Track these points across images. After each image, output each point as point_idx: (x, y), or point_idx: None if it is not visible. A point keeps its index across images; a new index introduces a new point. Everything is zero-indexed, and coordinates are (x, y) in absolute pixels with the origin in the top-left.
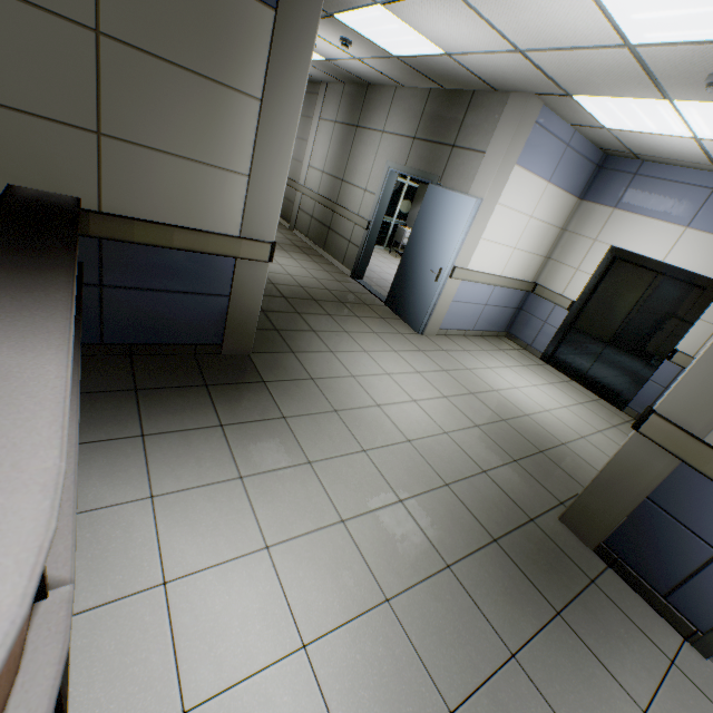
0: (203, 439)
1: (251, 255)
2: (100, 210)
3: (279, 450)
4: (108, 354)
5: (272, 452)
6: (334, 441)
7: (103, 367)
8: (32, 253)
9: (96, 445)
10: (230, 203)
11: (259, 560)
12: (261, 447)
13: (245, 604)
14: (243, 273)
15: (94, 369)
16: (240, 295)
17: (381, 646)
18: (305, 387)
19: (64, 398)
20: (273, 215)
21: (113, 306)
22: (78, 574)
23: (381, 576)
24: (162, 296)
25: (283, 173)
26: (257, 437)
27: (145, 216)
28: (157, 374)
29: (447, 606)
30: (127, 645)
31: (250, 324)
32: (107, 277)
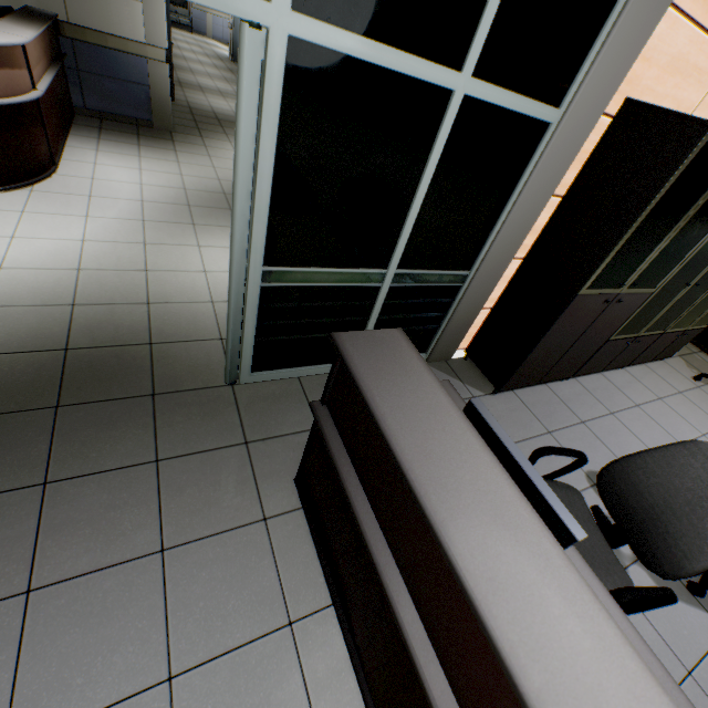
0: (127, 146)
1: (155, 57)
2: (69, 22)
3: (165, 156)
4: (90, 117)
5: (160, 156)
6: (199, 162)
7: (87, 120)
8: (32, 20)
9: (78, 136)
10: (135, 21)
11: (135, 171)
12: (156, 154)
13: (124, 174)
14: (154, 70)
15: (82, 120)
16: (155, 87)
17: (173, 193)
18: (198, 147)
19: (33, 36)
20: (163, 30)
21: (87, 85)
22: (66, 155)
23: (188, 186)
24: (111, 82)
25: (162, 0)
26: (156, 152)
27: (92, 28)
28: (114, 127)
29: (212, 197)
30: (79, 168)
31: (167, 109)
32: (80, 66)
